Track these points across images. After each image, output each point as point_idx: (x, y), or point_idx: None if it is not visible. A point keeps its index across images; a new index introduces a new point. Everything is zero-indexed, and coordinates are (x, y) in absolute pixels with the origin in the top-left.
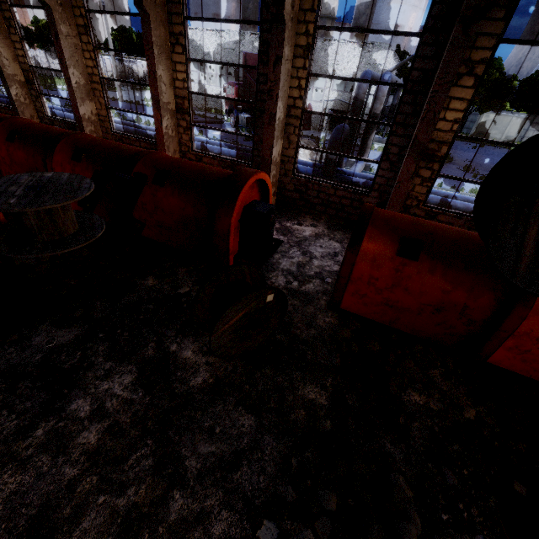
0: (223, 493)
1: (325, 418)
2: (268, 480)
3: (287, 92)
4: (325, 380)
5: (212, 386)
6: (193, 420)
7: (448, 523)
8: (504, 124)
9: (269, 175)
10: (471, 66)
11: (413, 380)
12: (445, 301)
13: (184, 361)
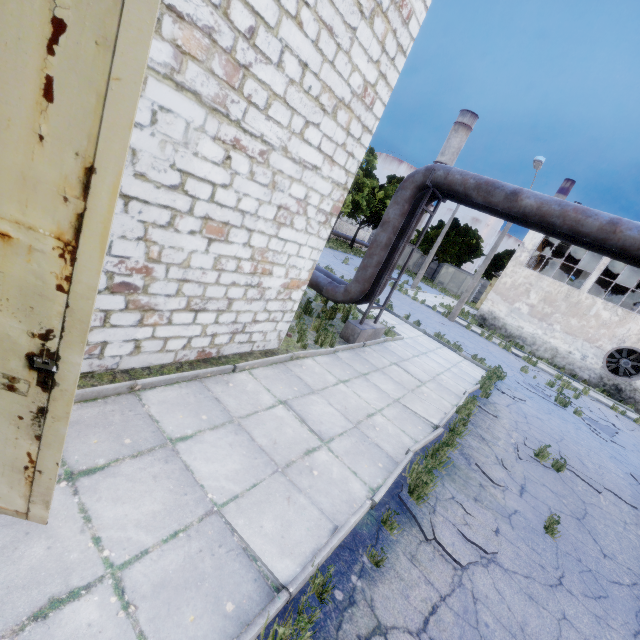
0: None
1: None
2: None
3: None
4: None
5: None
6: None
7: None
8: (461, 280)
9: None
10: None
11: None
12: None
13: None
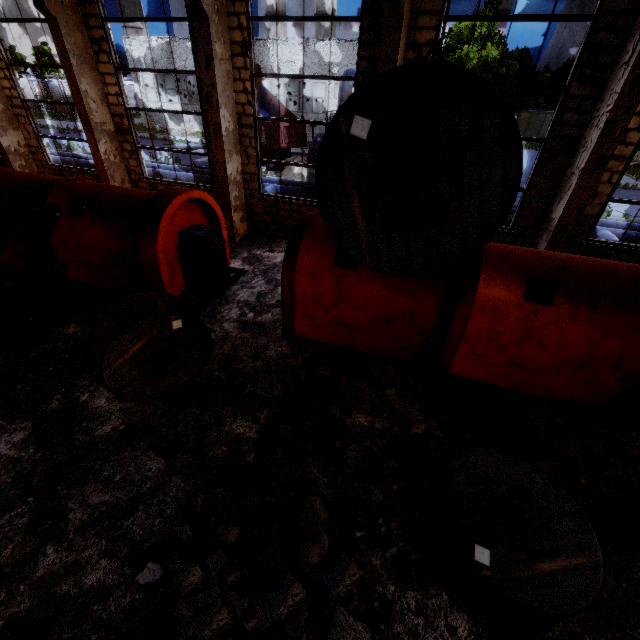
0: (107, 541)
1: (249, 451)
2: (164, 522)
3: (233, 97)
4: (259, 412)
5: (122, 433)
6: (90, 471)
7: (361, 540)
8: (539, 123)
9: (229, 197)
10: (418, 49)
11: (361, 401)
12: (392, 310)
13: (94, 411)
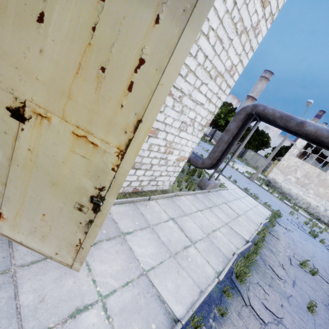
0: None
1: None
2: None
3: None
4: None
5: None
6: None
7: None
8: (257, 159)
9: None
10: None
11: None
12: None
13: None
